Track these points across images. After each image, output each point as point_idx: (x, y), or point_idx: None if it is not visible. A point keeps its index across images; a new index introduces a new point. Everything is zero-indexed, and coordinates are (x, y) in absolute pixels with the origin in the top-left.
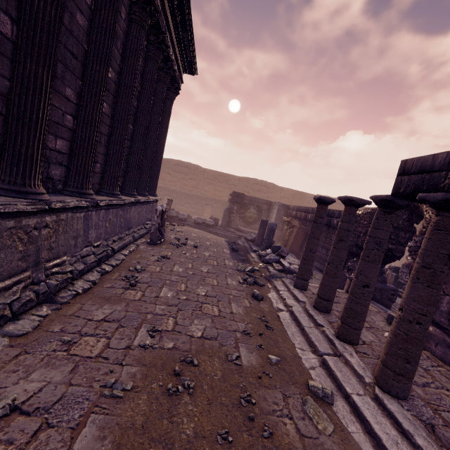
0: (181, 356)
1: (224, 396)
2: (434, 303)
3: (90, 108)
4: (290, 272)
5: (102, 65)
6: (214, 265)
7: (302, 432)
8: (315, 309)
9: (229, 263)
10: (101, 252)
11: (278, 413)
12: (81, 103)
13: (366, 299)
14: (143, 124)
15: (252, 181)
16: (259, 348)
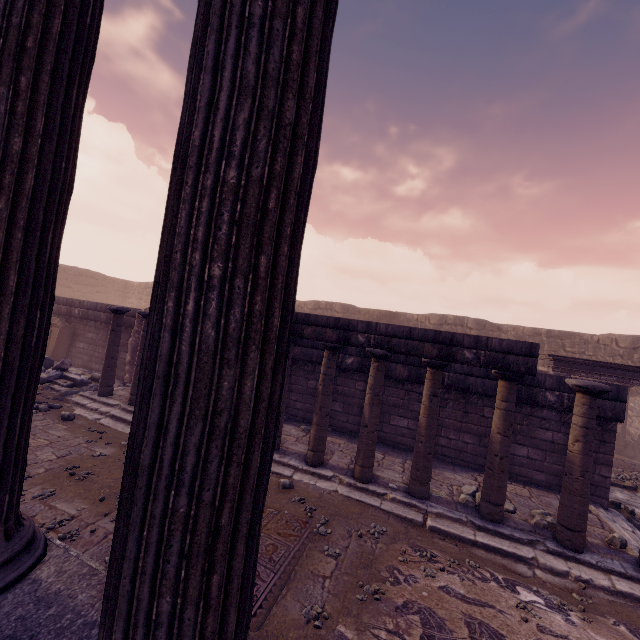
0: (61, 469)
1: (113, 467)
2: None
3: None
4: (84, 384)
5: None
6: None
7: None
8: (131, 406)
9: None
10: None
11: None
12: None
13: None
14: None
15: None
16: (109, 444)
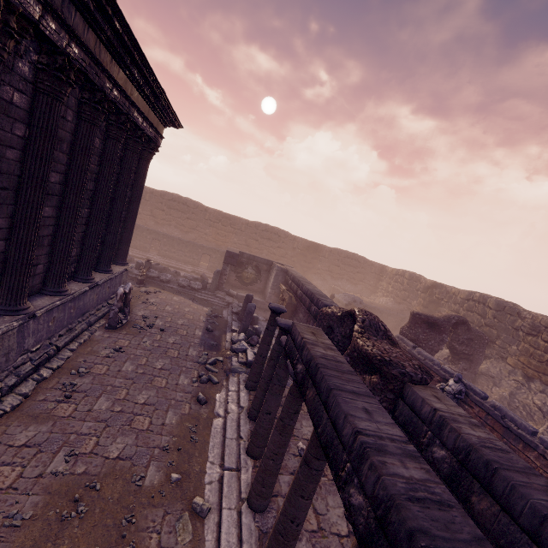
0: (88, 480)
1: (111, 517)
2: (284, 446)
3: (24, 230)
4: (251, 366)
5: (38, 189)
6: (173, 357)
7: (162, 543)
8: (248, 417)
9: (193, 352)
10: (41, 356)
11: (150, 529)
12: (15, 225)
13: (268, 424)
14: (102, 206)
15: (261, 227)
16: (170, 465)
